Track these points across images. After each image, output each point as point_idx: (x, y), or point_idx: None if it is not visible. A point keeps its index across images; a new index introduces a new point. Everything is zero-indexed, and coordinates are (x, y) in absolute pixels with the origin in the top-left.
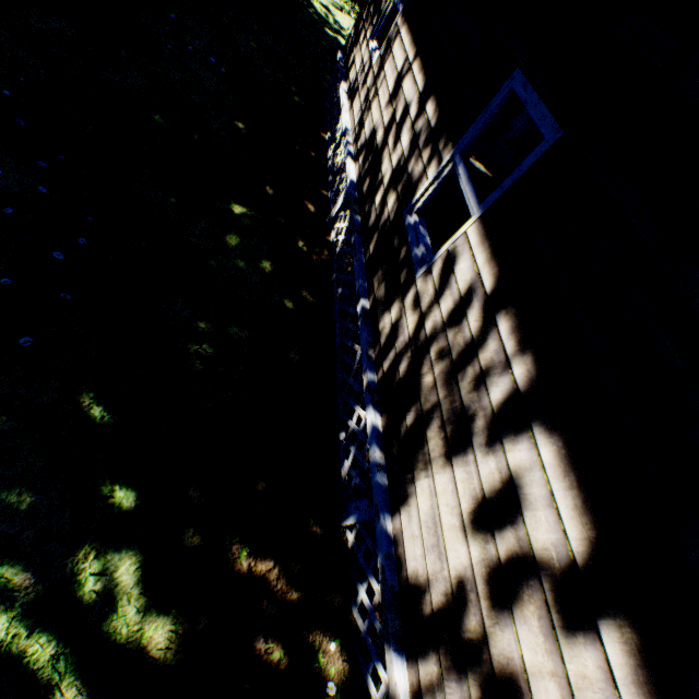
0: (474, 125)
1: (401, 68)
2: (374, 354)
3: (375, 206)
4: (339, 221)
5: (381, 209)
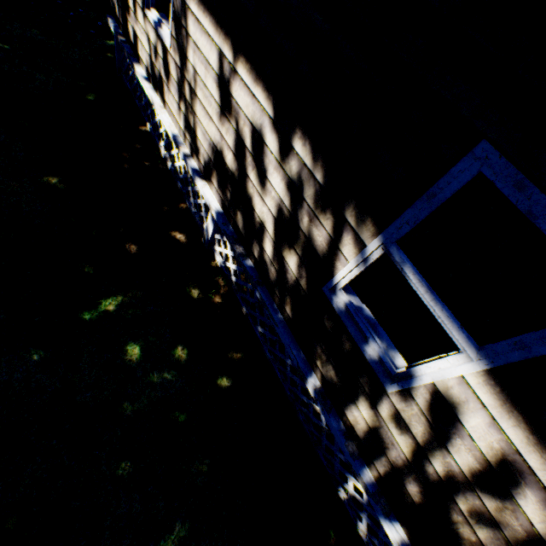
0: (411, 211)
1: (217, 66)
2: (354, 444)
3: (268, 257)
4: (217, 242)
5: (280, 265)
